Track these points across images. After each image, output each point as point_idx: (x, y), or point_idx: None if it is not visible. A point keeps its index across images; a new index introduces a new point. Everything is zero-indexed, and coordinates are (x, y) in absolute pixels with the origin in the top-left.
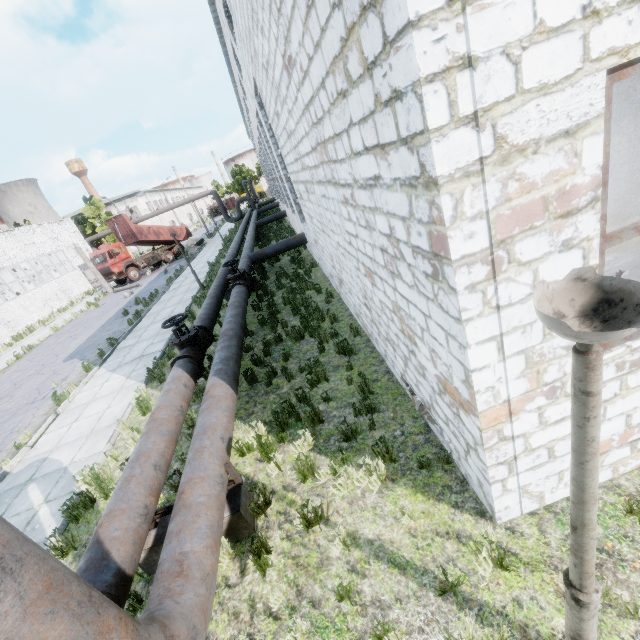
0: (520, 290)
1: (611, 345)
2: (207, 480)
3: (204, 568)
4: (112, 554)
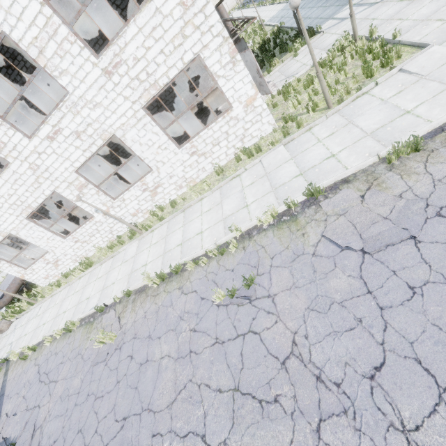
0: (5, 268)
1: (27, 268)
2: (15, 284)
3: (9, 295)
4: (5, 294)
